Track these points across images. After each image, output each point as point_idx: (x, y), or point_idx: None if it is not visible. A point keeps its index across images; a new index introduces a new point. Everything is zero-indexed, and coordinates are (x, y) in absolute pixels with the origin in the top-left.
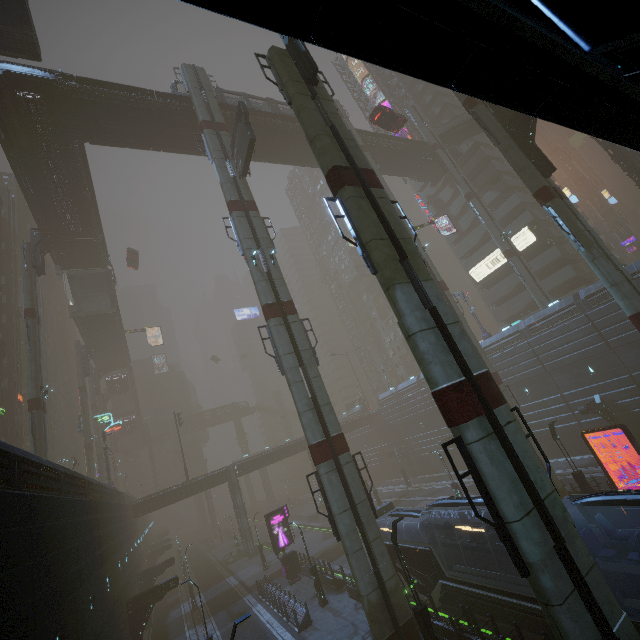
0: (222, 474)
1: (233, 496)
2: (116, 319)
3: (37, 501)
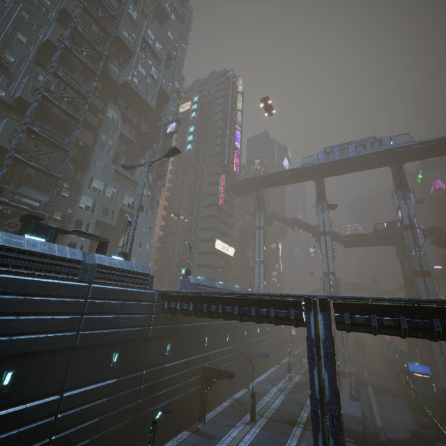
0: None
1: None
2: None
3: None
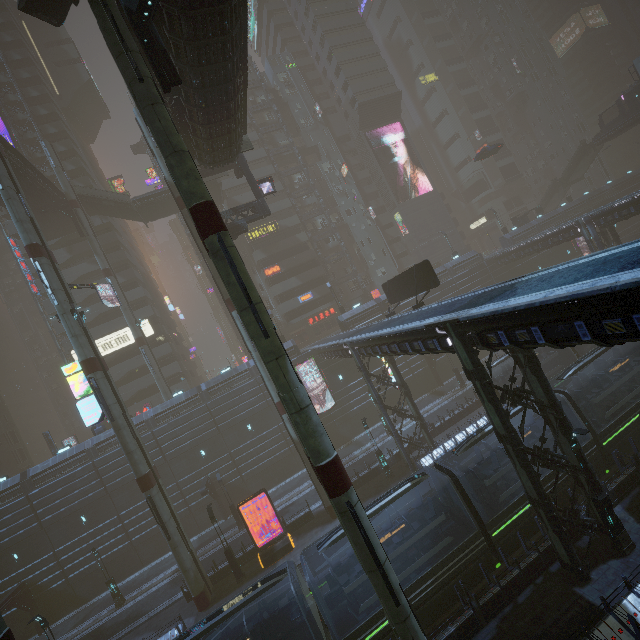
0: None
1: None
2: None
3: None
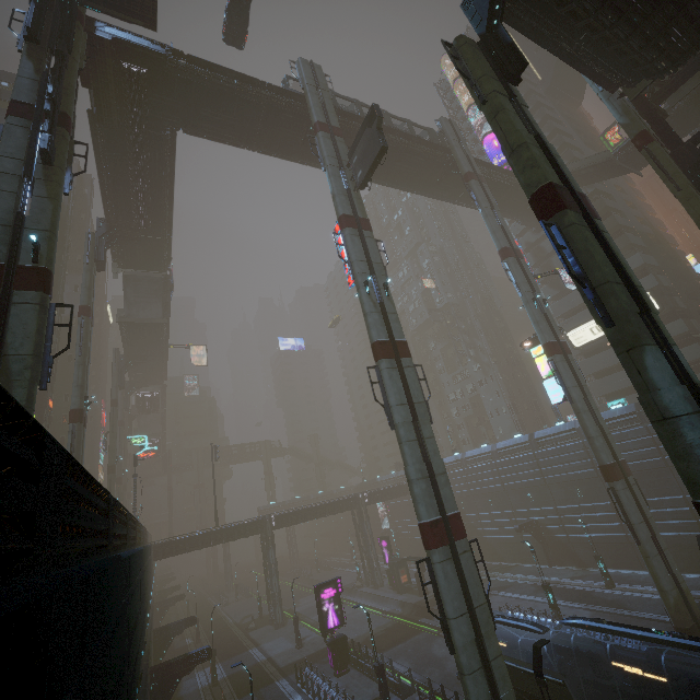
0: (257, 524)
1: (265, 551)
2: (164, 331)
3: (131, 563)
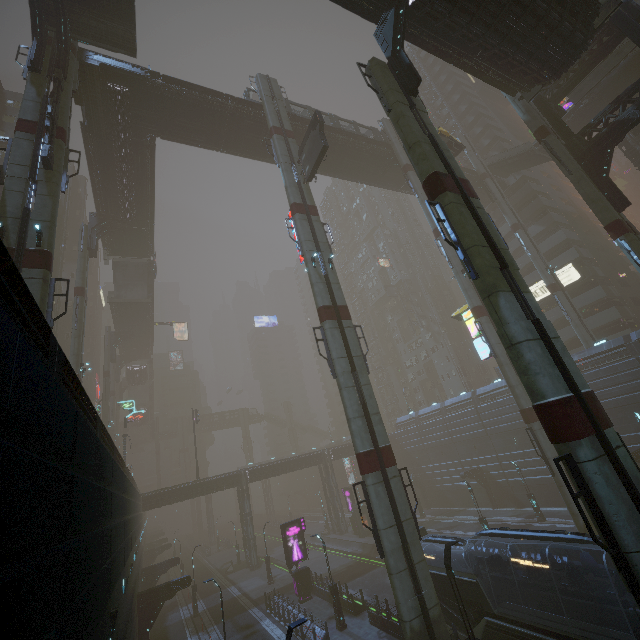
0: (233, 478)
1: (241, 502)
2: (149, 309)
3: (114, 467)
